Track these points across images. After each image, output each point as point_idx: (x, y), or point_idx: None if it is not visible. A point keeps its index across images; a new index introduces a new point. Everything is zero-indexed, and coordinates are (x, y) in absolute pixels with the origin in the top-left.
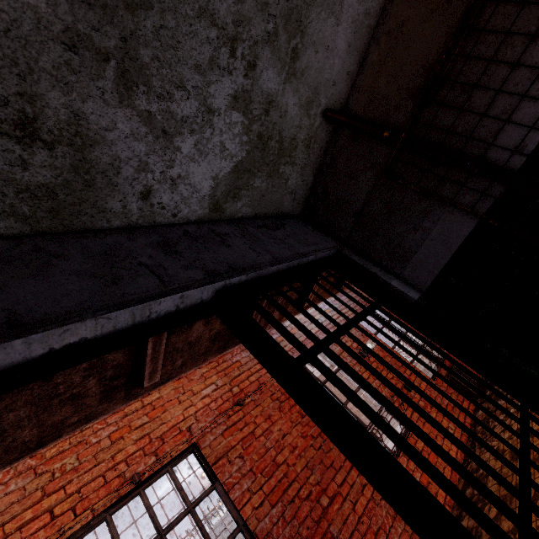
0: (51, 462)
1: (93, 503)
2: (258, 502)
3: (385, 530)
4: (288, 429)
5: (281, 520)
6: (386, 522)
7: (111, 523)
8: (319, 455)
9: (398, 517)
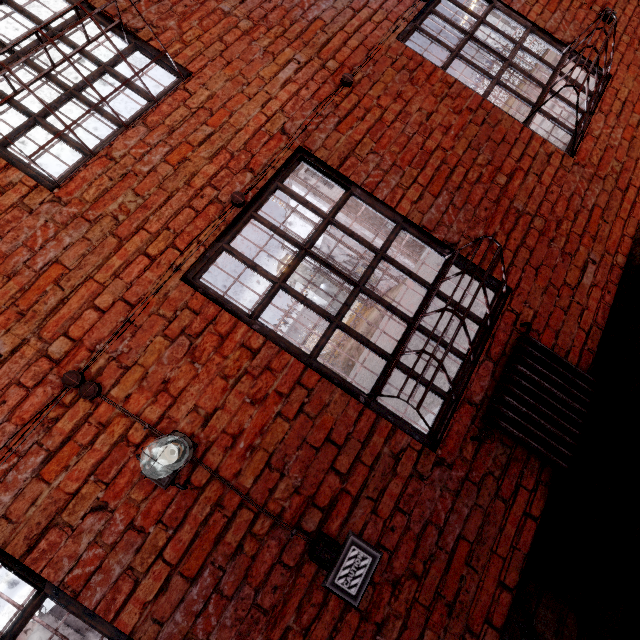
0: (101, 206)
1: (195, 236)
2: (416, 196)
3: (579, 194)
4: (432, 106)
5: (451, 209)
6: (581, 187)
7: (233, 251)
8: (484, 131)
9: (595, 180)
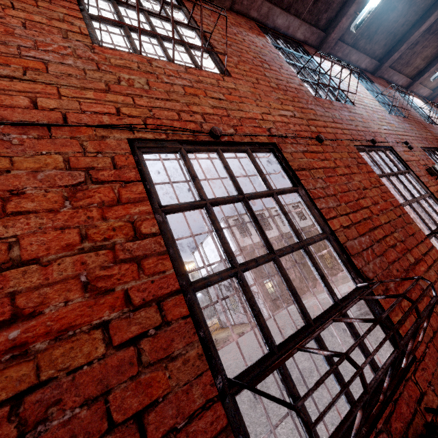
0: (117, 70)
1: (166, 127)
2: (345, 224)
3: None
4: (367, 185)
5: (370, 251)
6: None
7: (186, 157)
8: (400, 221)
9: None
